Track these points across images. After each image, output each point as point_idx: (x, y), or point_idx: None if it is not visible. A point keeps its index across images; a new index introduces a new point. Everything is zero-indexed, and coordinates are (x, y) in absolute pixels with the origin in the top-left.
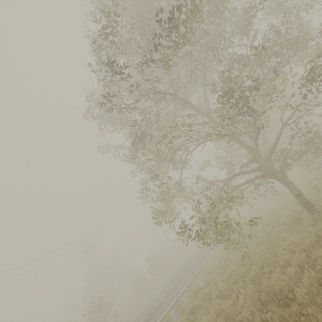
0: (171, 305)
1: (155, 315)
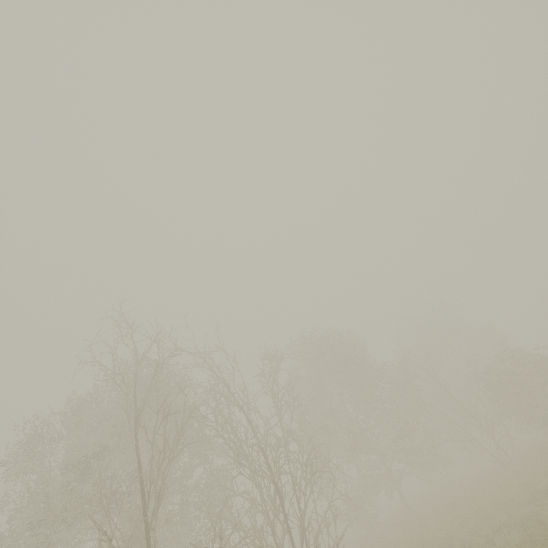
0: None
1: None
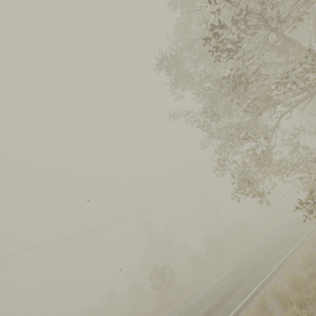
0: (254, 291)
1: (232, 296)
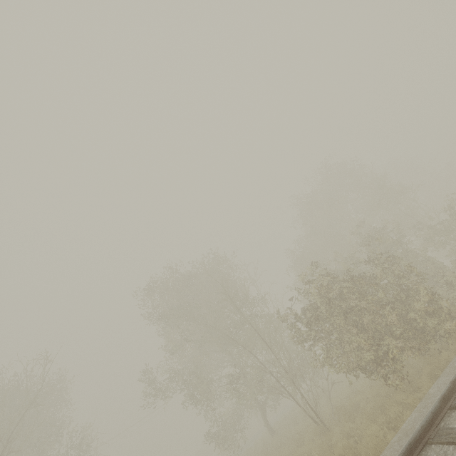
0: None
1: None
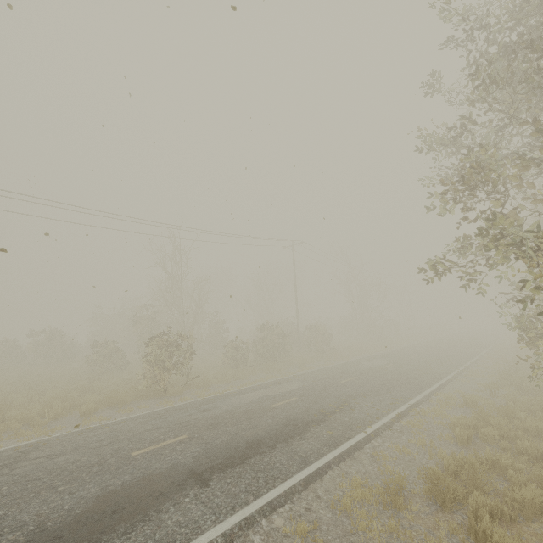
0: (355, 442)
1: (308, 435)
